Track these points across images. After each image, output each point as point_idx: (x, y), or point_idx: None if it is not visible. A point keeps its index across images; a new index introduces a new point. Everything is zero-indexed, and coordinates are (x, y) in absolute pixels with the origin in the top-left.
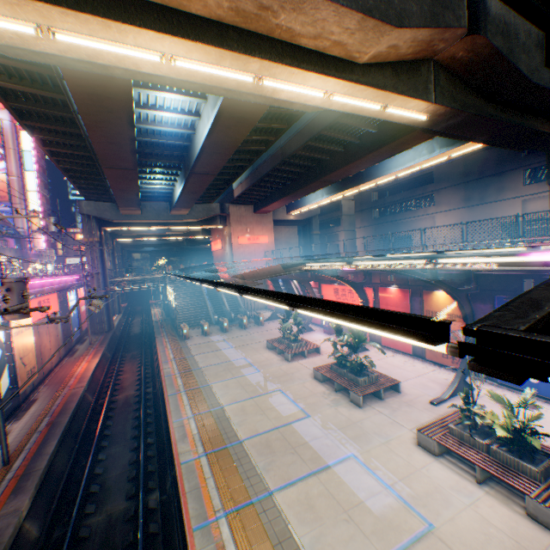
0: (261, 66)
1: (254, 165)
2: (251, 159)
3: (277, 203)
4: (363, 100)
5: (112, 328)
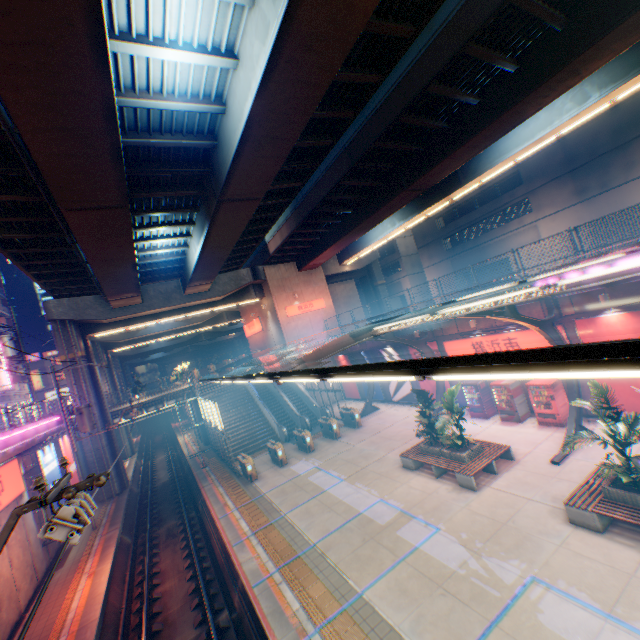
0: None
1: (298, 195)
2: (304, 173)
3: (333, 246)
4: None
5: (125, 486)
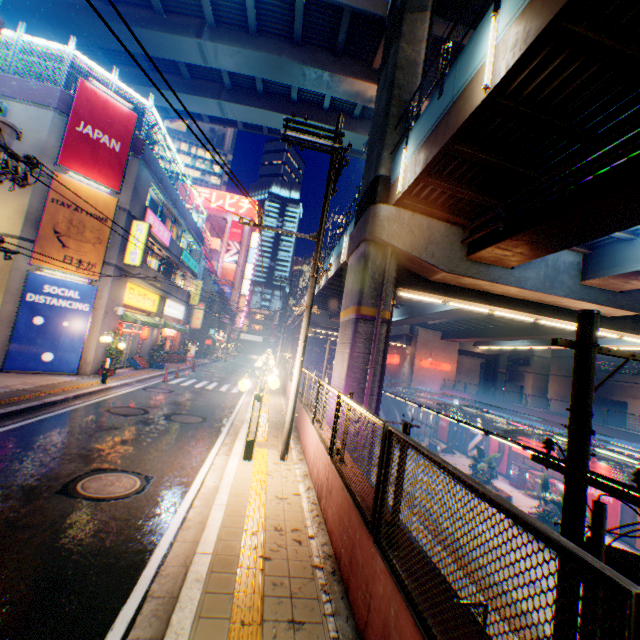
0: (541, 317)
1: None
2: None
3: (471, 338)
4: (604, 332)
5: None
